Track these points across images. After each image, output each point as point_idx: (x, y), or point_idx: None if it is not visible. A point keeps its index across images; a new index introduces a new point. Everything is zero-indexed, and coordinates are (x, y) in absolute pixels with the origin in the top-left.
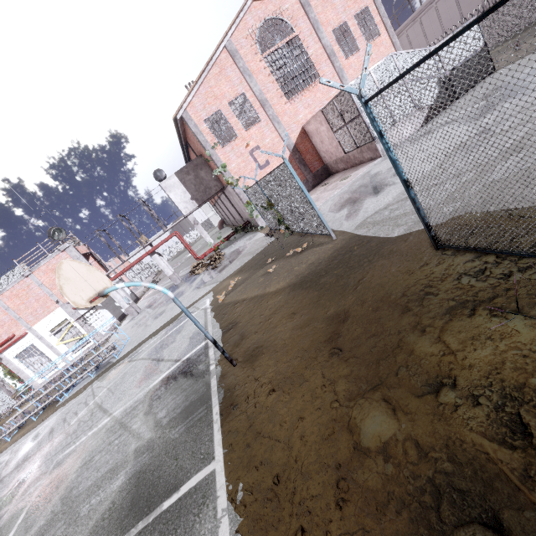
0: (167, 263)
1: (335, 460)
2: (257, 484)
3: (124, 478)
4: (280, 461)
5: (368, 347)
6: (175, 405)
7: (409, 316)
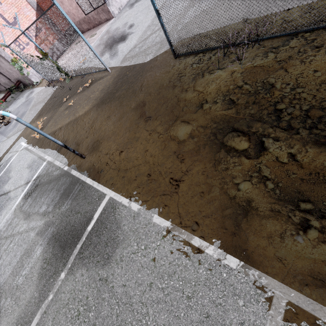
0: None
1: (172, 152)
2: (140, 183)
3: (42, 247)
4: (146, 169)
5: (164, 109)
6: (51, 199)
7: (177, 88)
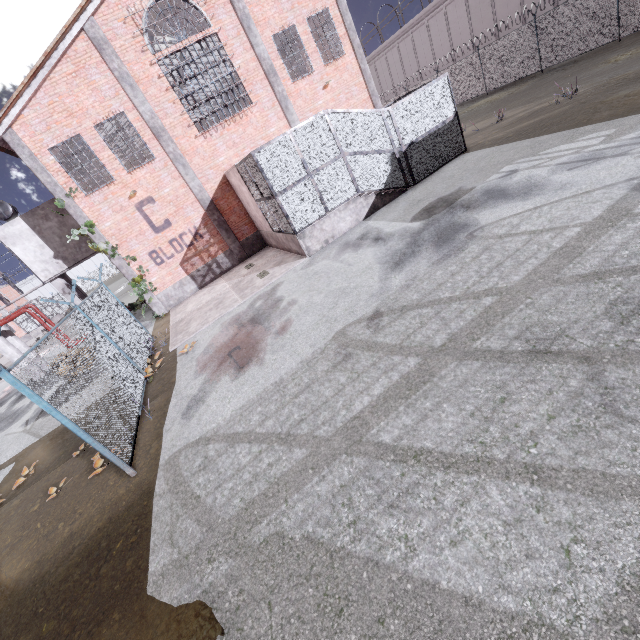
0: (24, 345)
1: None
2: None
3: None
4: None
5: None
6: None
7: None
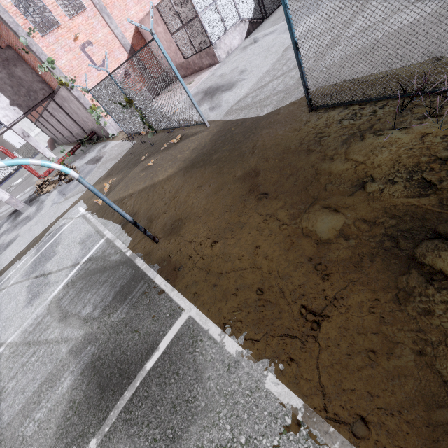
0: None
1: (305, 257)
2: (243, 303)
3: (72, 377)
4: (256, 280)
5: (292, 183)
6: (101, 297)
7: (315, 154)
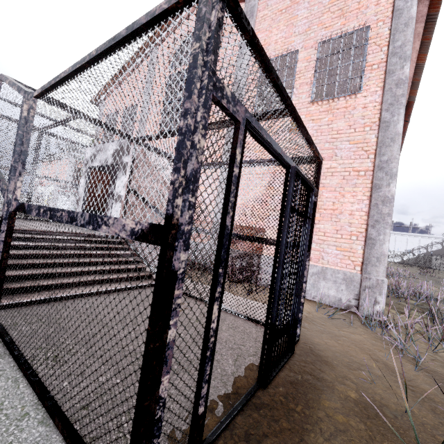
0: None
1: None
2: None
3: None
4: None
5: None
6: None
7: None
